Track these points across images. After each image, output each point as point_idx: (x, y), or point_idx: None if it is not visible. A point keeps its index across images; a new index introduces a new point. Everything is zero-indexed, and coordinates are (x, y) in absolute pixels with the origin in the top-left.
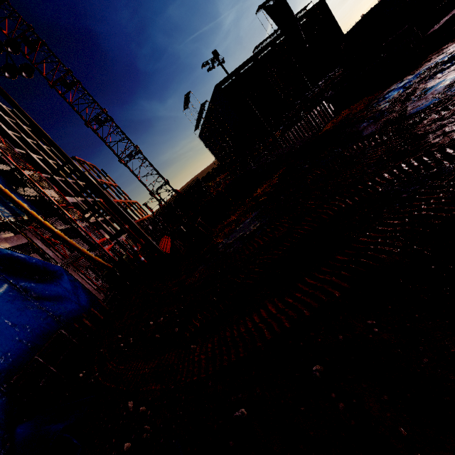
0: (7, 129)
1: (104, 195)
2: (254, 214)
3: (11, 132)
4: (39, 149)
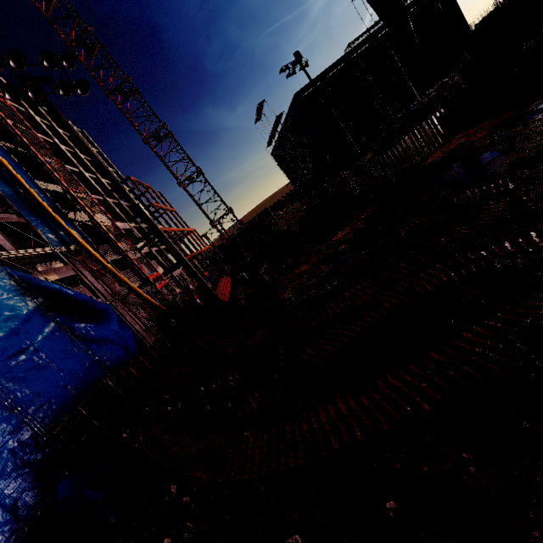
0: (60, 142)
1: (159, 231)
2: (330, 267)
3: (65, 147)
4: (93, 166)
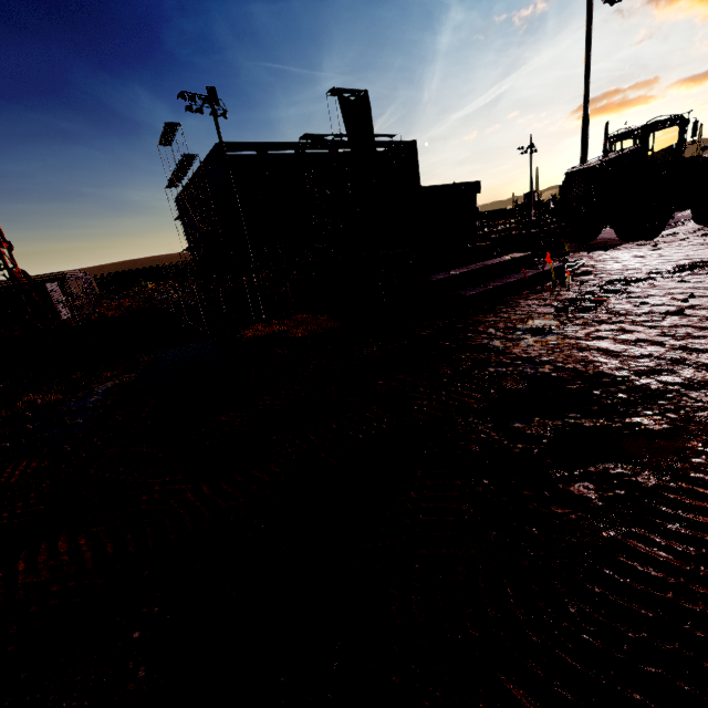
0: None
1: None
2: None
3: None
4: None
